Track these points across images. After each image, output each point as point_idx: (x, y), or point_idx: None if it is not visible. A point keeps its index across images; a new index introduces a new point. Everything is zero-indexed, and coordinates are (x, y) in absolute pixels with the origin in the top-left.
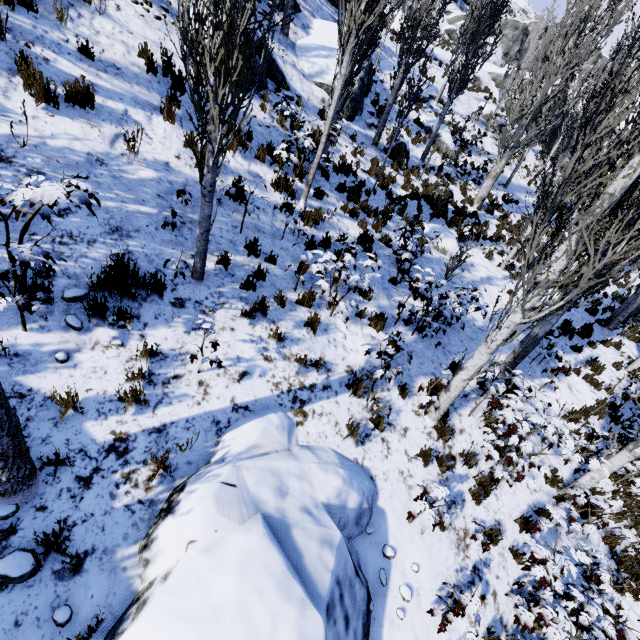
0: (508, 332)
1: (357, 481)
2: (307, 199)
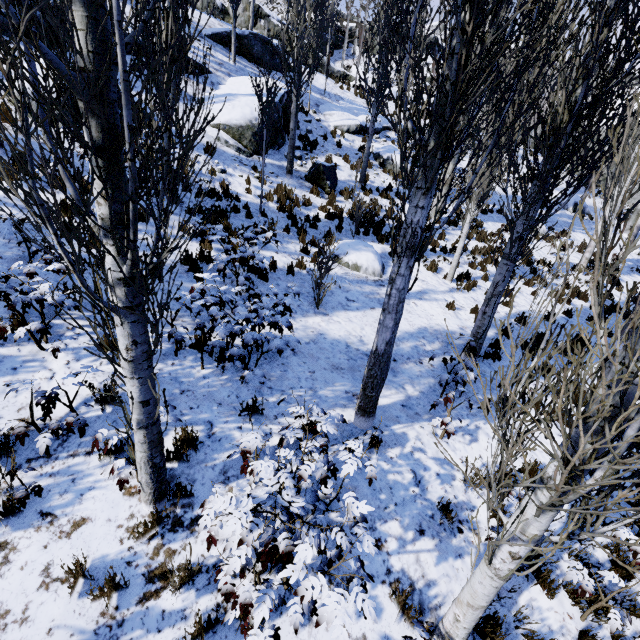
0: (125, 333)
1: None
2: None
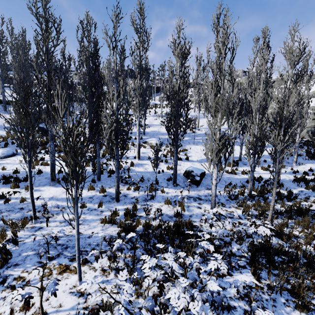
0: None
1: None
2: None
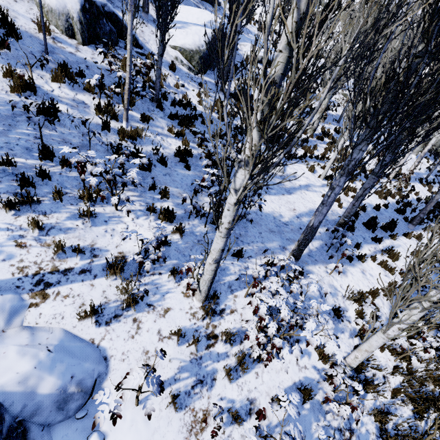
0: (231, 214)
1: (67, 364)
2: (133, 122)
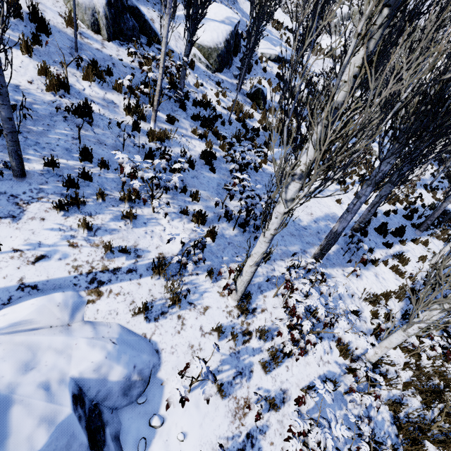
0: (278, 222)
1: (130, 355)
2: (159, 123)
